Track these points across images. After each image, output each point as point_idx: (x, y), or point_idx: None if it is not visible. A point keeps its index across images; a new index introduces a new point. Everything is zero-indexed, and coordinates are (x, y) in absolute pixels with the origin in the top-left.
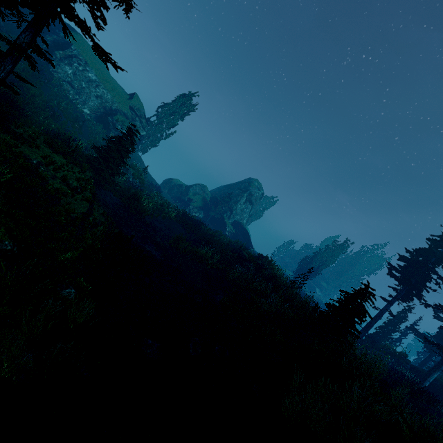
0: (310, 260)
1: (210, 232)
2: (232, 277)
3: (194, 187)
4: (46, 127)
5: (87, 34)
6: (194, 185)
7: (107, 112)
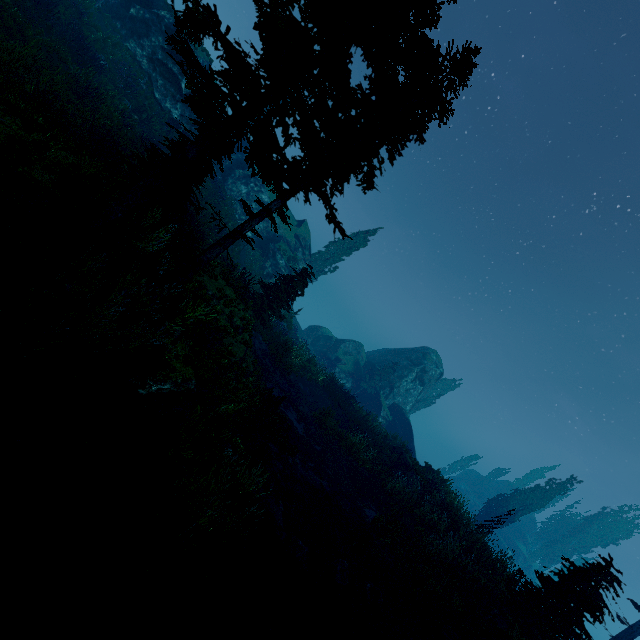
0: (504, 497)
1: (362, 413)
2: (390, 488)
3: (346, 344)
4: None
5: (331, 209)
6: (347, 340)
7: (270, 237)
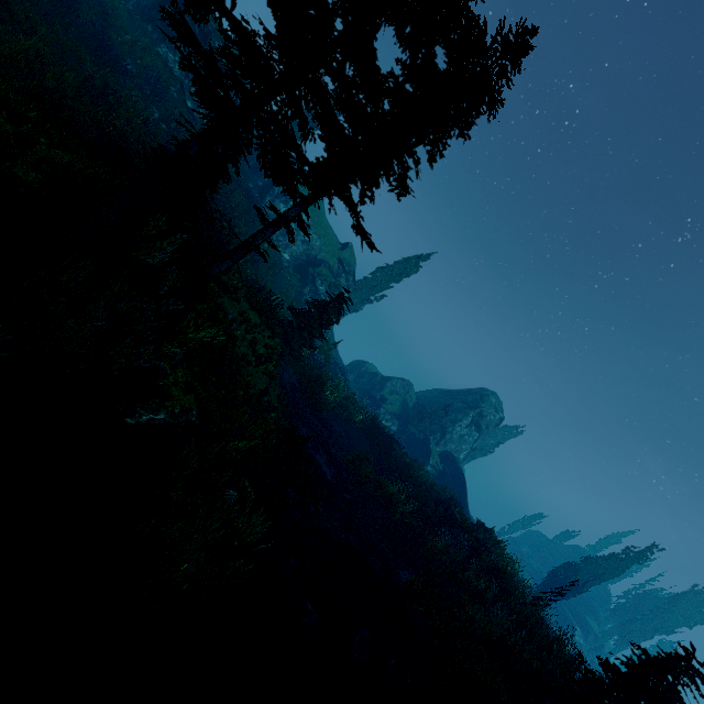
0: (571, 564)
1: (405, 460)
2: (431, 547)
3: (393, 382)
4: (244, 272)
5: (356, 217)
6: (394, 378)
7: (310, 261)
